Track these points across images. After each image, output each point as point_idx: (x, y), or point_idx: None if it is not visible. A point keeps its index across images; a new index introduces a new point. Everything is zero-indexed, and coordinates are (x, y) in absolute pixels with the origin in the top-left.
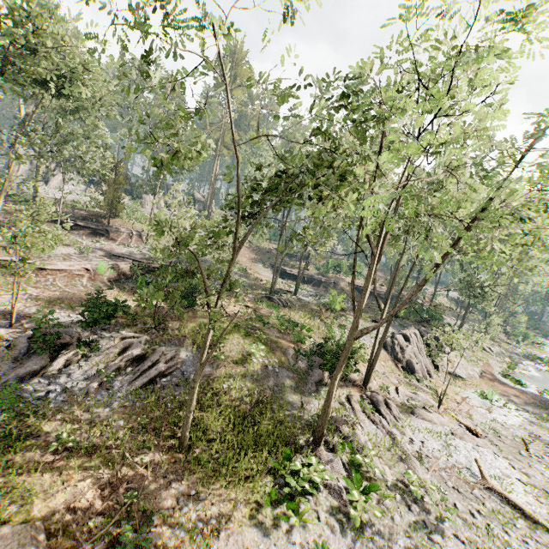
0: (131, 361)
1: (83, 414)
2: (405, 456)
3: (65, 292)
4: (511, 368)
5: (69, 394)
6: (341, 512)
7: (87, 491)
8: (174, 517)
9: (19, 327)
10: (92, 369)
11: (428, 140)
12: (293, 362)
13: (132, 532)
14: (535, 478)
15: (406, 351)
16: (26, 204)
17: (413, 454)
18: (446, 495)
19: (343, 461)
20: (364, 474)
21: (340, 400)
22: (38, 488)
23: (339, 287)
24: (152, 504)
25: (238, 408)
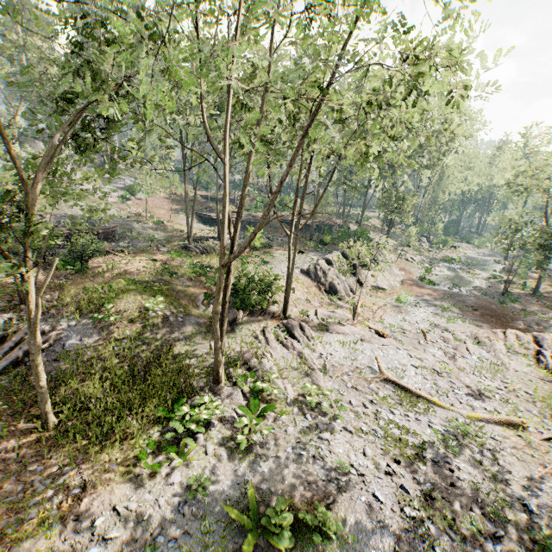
0: None
1: None
2: (310, 371)
3: None
4: (428, 272)
5: None
6: (233, 440)
7: None
8: (24, 502)
9: None
10: None
11: None
12: (203, 307)
13: None
14: (428, 360)
15: (328, 274)
16: None
17: (317, 367)
18: (344, 395)
19: (244, 392)
20: (265, 398)
21: (254, 334)
22: None
23: (270, 225)
24: None
25: (133, 368)
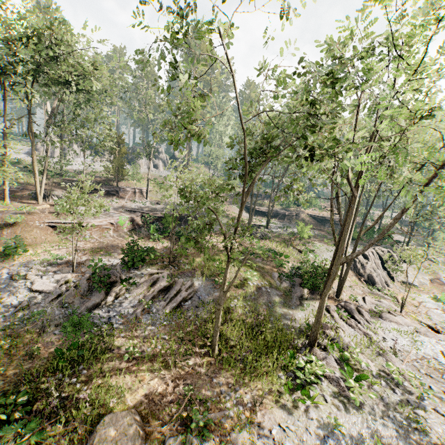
0: (161, 291)
1: (137, 333)
2: (382, 352)
3: (101, 243)
4: None
5: (124, 318)
6: (342, 396)
7: (158, 387)
8: (222, 403)
9: (78, 272)
10: (134, 299)
11: (417, 106)
12: (279, 283)
13: (197, 414)
14: None
15: (366, 267)
16: (56, 177)
17: (389, 349)
18: (421, 380)
19: (334, 358)
20: (352, 367)
21: None
22: (124, 386)
23: (300, 218)
24: (204, 395)
25: (245, 321)
